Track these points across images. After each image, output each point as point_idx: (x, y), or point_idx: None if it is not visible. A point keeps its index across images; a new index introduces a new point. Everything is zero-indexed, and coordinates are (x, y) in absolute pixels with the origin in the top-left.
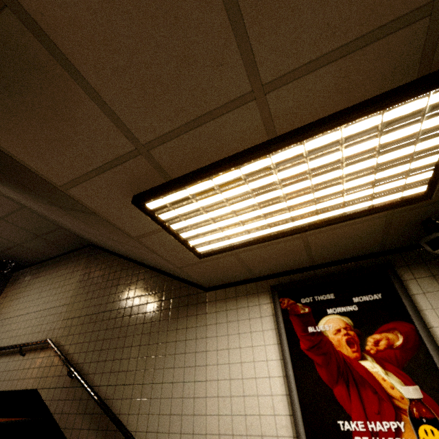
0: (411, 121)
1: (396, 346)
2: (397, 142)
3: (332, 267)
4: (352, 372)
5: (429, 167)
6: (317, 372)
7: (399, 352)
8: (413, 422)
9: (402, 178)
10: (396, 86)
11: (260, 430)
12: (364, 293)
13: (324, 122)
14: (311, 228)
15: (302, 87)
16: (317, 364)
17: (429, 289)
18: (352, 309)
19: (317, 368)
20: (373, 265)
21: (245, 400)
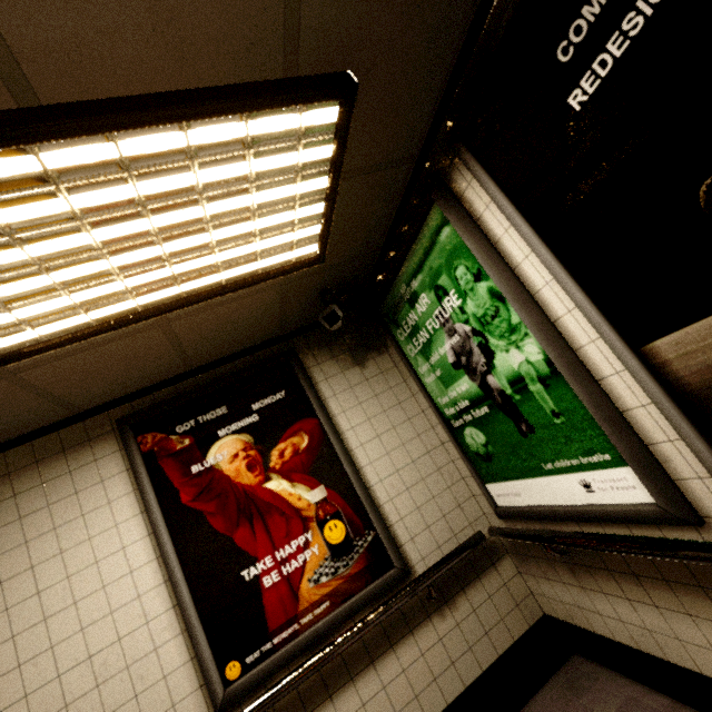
0: (286, 146)
1: (302, 449)
2: (274, 174)
3: (222, 368)
4: (256, 503)
5: (316, 220)
6: (211, 524)
7: (305, 456)
8: (320, 525)
9: (290, 232)
10: (259, 79)
11: (124, 660)
12: (266, 394)
13: (148, 104)
14: (172, 307)
15: (77, 1)
16: (209, 514)
17: (331, 373)
18: (252, 420)
19: (210, 518)
20: (274, 355)
21: (86, 634)
